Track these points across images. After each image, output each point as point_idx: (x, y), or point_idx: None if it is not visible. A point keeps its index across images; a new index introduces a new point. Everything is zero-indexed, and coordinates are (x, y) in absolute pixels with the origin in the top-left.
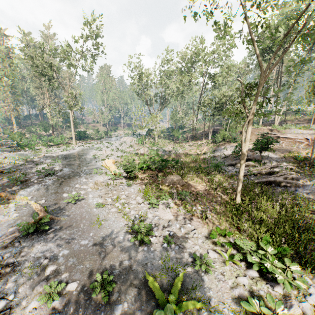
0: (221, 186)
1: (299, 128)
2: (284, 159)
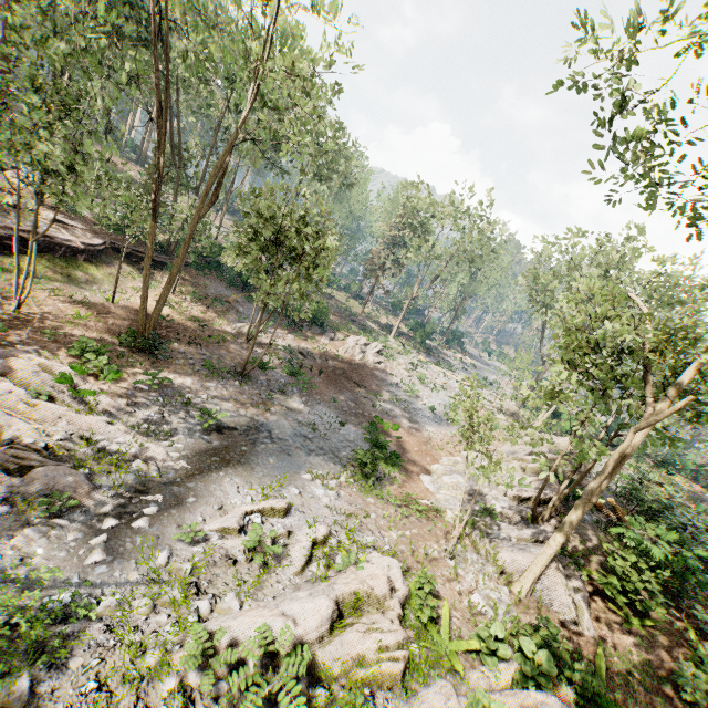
0: None
1: None
2: None
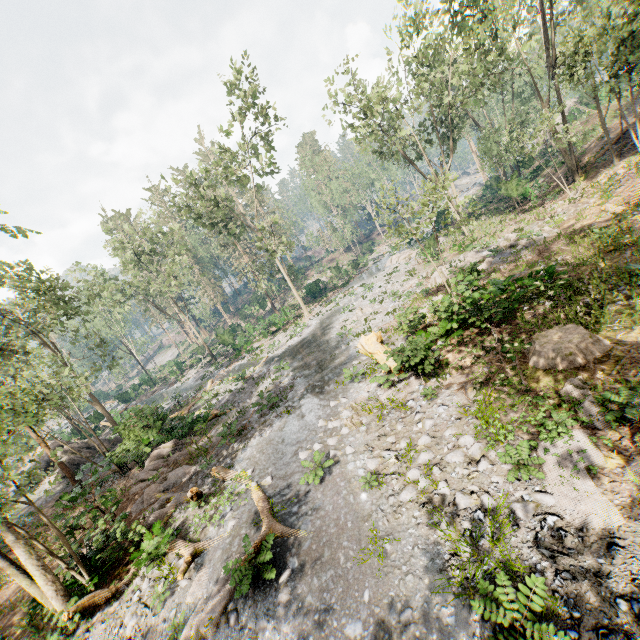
0: None
1: None
2: None
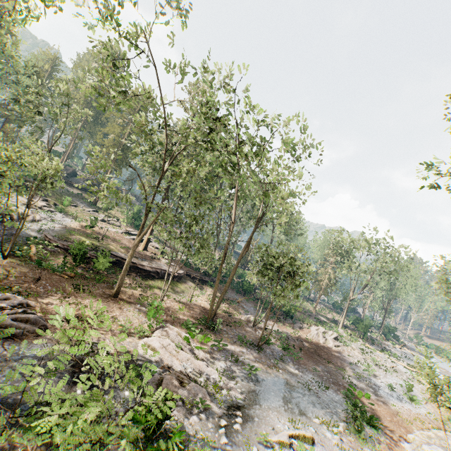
0: None
1: None
2: None
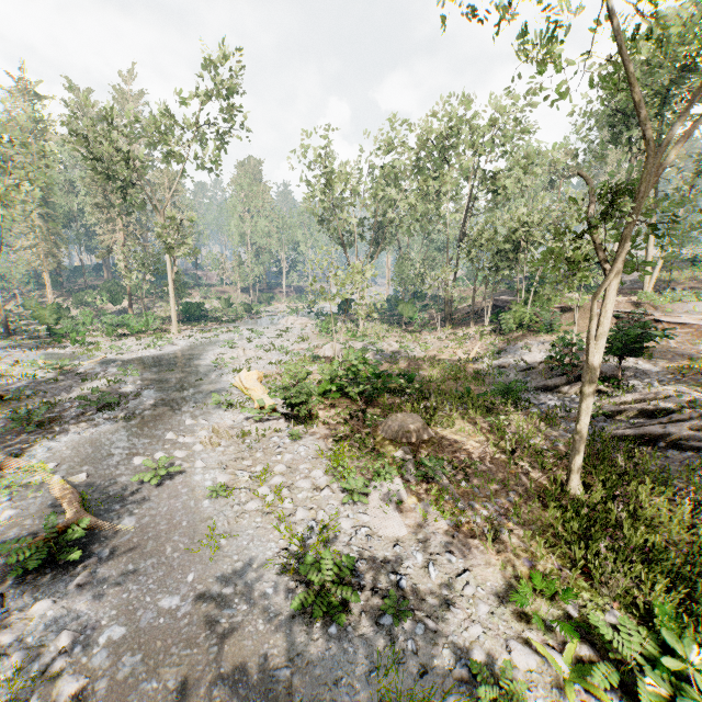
0: (525, 445)
1: None
2: (679, 376)
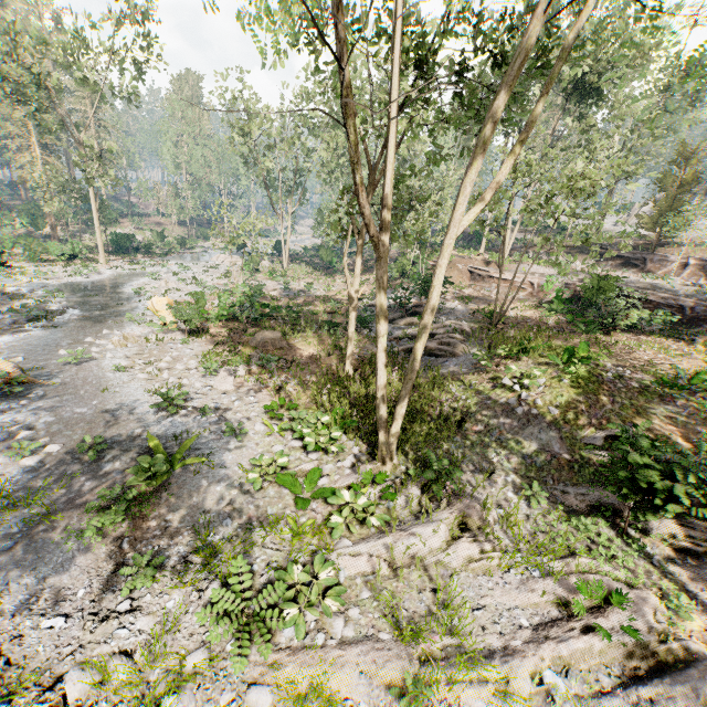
0: (343, 353)
1: (538, 263)
2: (470, 315)
